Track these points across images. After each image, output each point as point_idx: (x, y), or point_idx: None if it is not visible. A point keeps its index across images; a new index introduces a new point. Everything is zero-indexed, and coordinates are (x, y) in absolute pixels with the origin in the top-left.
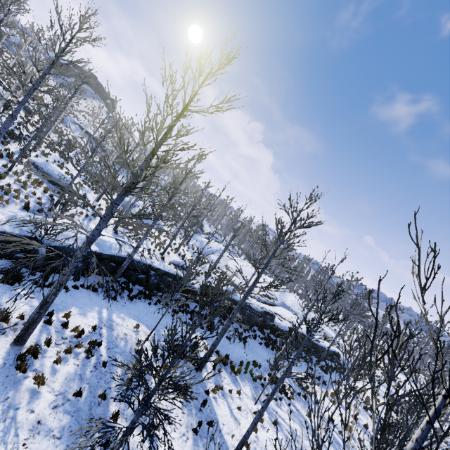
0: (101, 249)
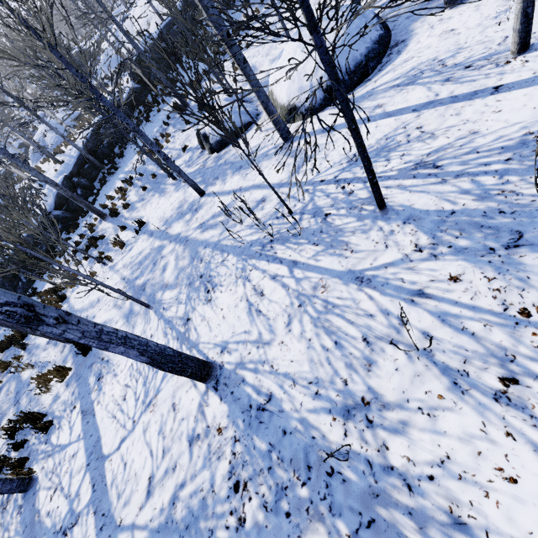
0: (67, 172)
